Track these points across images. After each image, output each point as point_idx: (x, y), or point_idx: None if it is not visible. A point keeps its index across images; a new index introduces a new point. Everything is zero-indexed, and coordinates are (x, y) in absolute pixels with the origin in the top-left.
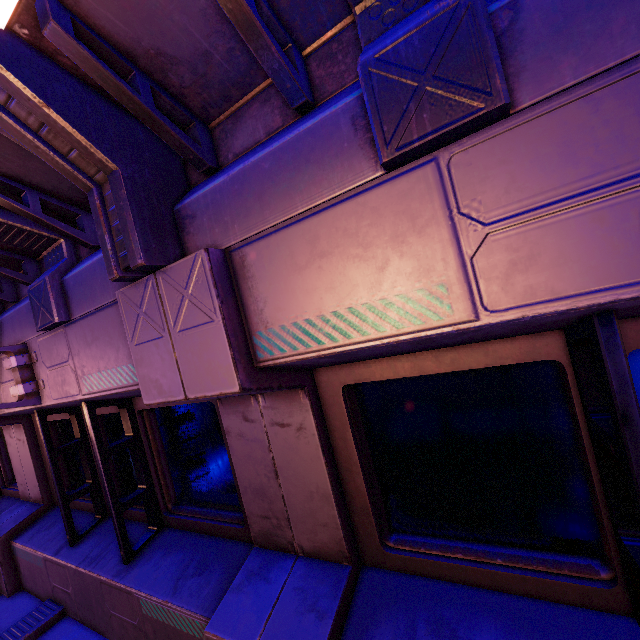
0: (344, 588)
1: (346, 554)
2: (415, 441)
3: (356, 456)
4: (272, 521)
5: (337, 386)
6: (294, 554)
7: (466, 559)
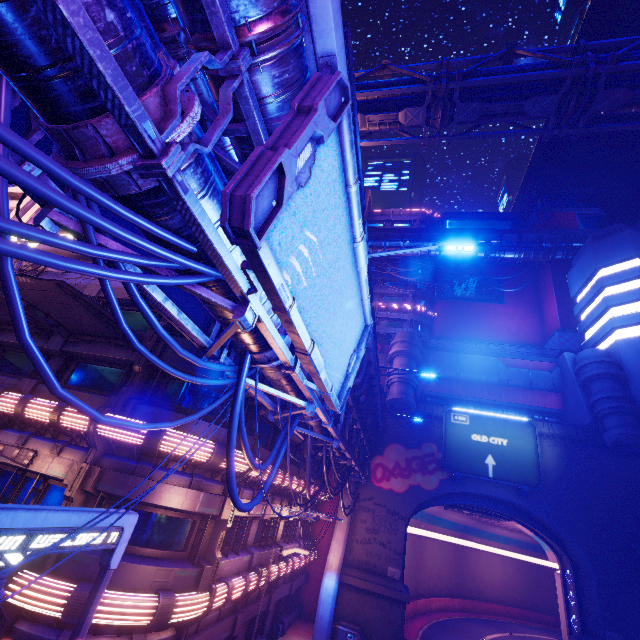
0: None
1: None
2: (3, 483)
3: None
4: None
5: (0, 468)
6: None
7: None
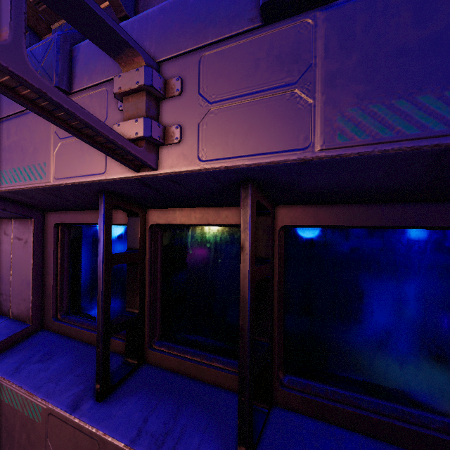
0: (16, 332)
1: (30, 317)
2: (87, 263)
3: (52, 264)
4: (4, 296)
5: (53, 223)
6: (9, 317)
7: (85, 328)
